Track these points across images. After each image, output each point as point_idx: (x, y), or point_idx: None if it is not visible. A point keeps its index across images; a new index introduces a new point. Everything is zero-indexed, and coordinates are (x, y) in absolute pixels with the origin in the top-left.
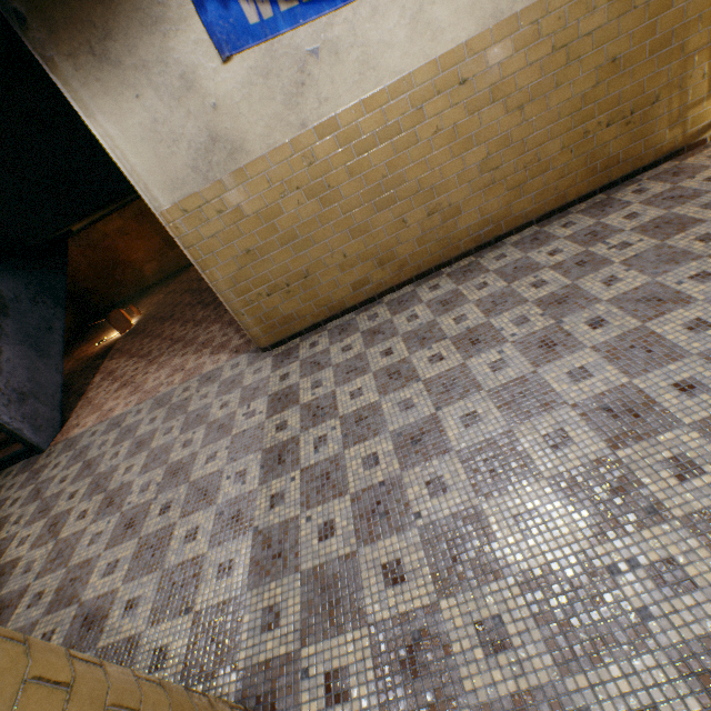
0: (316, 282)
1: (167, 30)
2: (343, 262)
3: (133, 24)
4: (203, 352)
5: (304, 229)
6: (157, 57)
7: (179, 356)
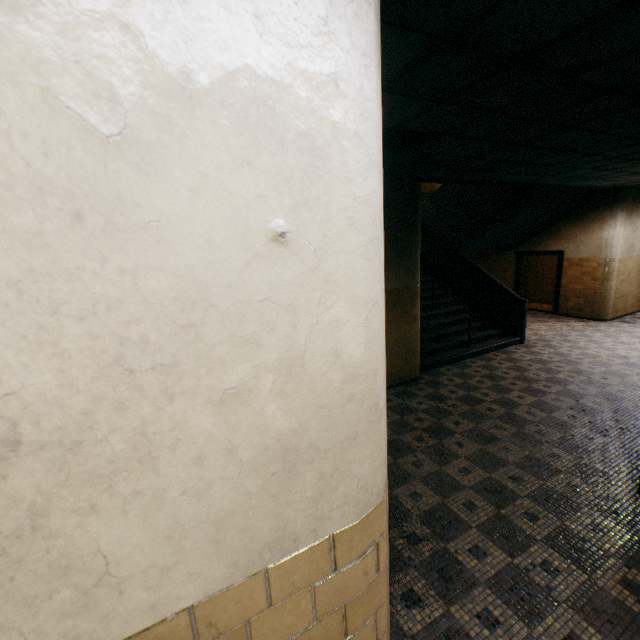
0: (626, 299)
1: (638, 218)
2: (632, 296)
3: (635, 214)
4: (551, 322)
5: (632, 280)
6: (634, 222)
7: (529, 323)
